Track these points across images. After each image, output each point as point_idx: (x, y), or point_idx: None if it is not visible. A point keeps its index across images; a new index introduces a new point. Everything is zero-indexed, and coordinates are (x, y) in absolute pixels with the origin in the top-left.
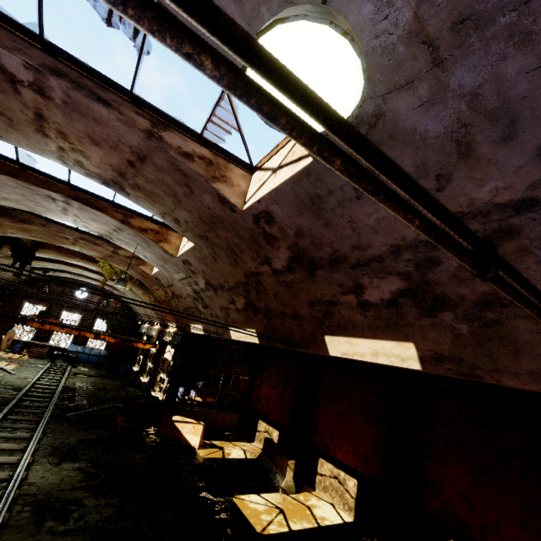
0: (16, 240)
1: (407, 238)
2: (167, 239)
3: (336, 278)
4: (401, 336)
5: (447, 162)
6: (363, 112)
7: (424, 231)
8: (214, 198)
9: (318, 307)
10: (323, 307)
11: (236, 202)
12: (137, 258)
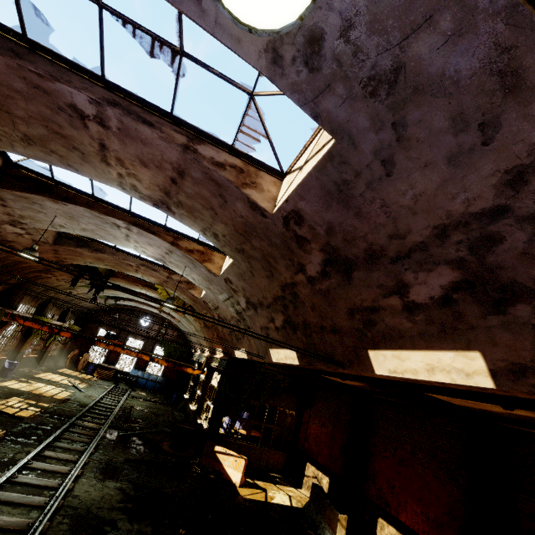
0: (94, 270)
1: (454, 214)
2: (211, 259)
3: (374, 278)
4: (461, 343)
5: (490, 104)
6: (381, 70)
7: None
8: (245, 204)
9: (358, 316)
10: (363, 315)
11: (266, 206)
12: (188, 282)
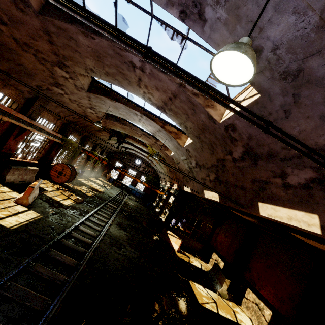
0: (119, 132)
1: (319, 144)
2: (180, 137)
3: (270, 167)
4: (309, 209)
5: None
6: (290, 69)
7: (235, 113)
8: (205, 116)
9: (256, 184)
10: (260, 184)
11: (216, 118)
12: (165, 146)
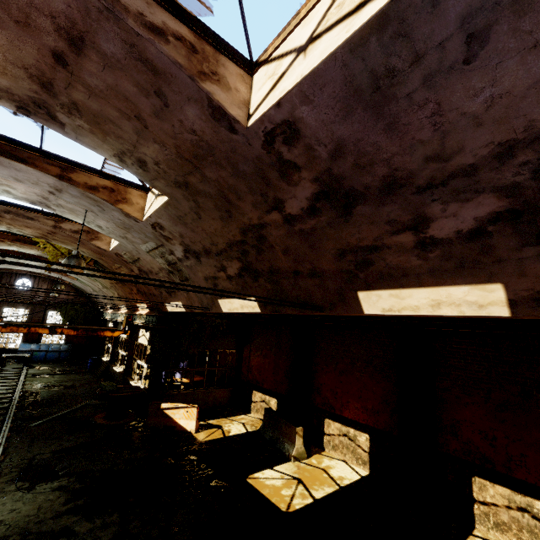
0: None
1: (537, 125)
2: (127, 199)
3: (384, 213)
4: (482, 276)
5: None
6: None
7: None
8: (202, 110)
9: (350, 257)
10: (358, 256)
11: (237, 114)
12: (87, 232)
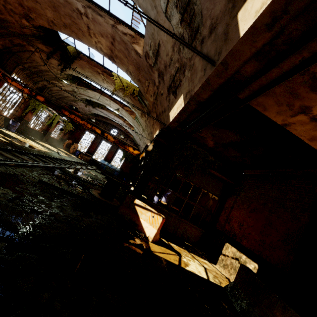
0: (65, 49)
1: None
2: None
3: None
4: None
5: None
6: None
7: None
8: None
9: None
10: None
11: None
12: (132, 36)
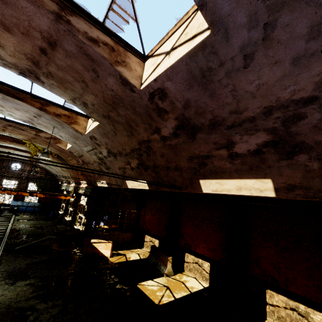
0: None
1: (281, 99)
2: (77, 122)
3: (212, 138)
4: (261, 175)
5: None
6: None
7: None
8: (117, 80)
9: (195, 160)
10: (199, 160)
11: (135, 83)
12: (54, 138)
